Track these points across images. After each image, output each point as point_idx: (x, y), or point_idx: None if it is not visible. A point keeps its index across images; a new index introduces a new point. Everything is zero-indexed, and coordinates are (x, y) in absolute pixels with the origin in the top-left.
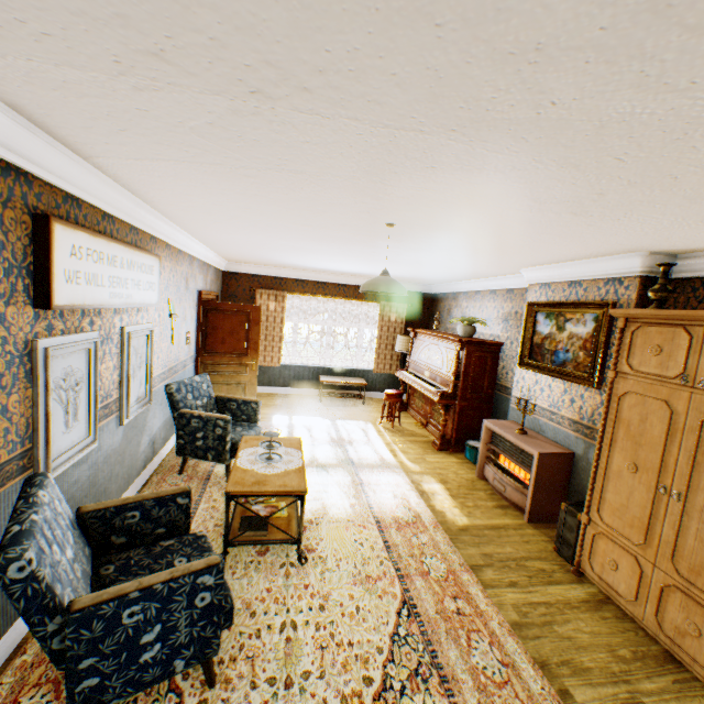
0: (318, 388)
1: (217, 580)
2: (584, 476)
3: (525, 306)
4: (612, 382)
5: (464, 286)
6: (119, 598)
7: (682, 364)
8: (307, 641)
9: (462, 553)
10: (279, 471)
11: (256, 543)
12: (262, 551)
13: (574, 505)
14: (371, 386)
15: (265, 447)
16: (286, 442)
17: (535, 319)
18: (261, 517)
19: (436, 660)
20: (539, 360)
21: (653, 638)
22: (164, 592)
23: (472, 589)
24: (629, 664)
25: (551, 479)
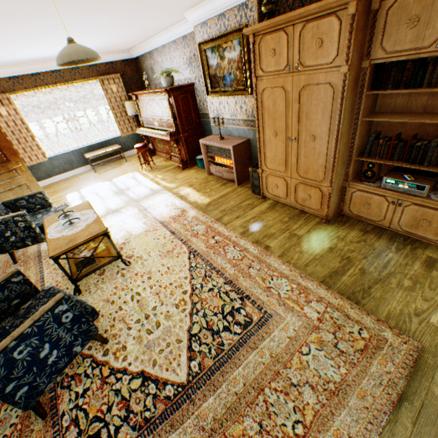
0: (89, 164)
1: (69, 304)
2: (257, 150)
3: (197, 47)
4: (256, 85)
5: (154, 44)
6: (2, 352)
7: (286, 58)
8: (149, 296)
9: (211, 216)
10: (83, 227)
11: (94, 272)
12: (102, 273)
13: (255, 167)
14: (126, 148)
15: (63, 218)
16: (79, 209)
17: (206, 56)
18: (89, 258)
19: (213, 267)
20: (217, 87)
21: (296, 208)
22: (35, 330)
23: (220, 229)
24: (288, 223)
25: (242, 158)
